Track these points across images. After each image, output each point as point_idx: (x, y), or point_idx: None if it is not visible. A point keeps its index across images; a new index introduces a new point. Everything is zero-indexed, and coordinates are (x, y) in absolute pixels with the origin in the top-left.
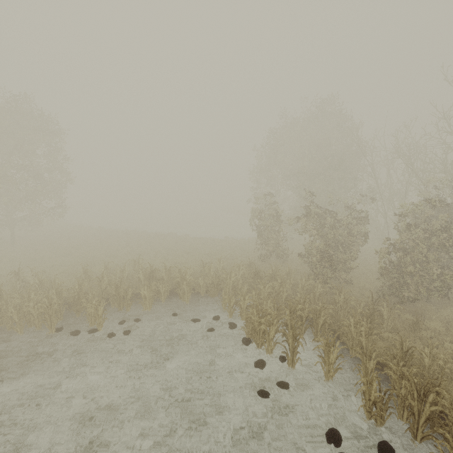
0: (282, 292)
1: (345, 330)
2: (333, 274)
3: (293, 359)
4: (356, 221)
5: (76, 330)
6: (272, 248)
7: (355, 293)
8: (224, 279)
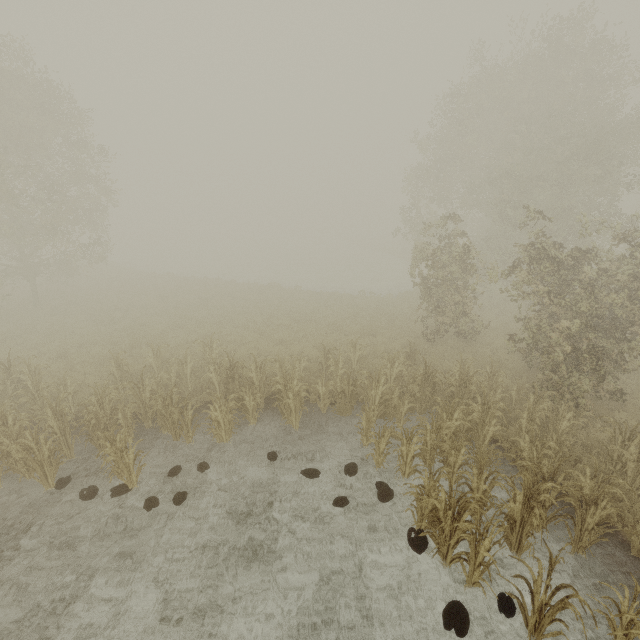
0: (487, 426)
1: (639, 526)
2: (594, 386)
3: (540, 623)
4: (635, 271)
5: (91, 487)
6: (452, 320)
7: (634, 423)
8: (363, 378)
